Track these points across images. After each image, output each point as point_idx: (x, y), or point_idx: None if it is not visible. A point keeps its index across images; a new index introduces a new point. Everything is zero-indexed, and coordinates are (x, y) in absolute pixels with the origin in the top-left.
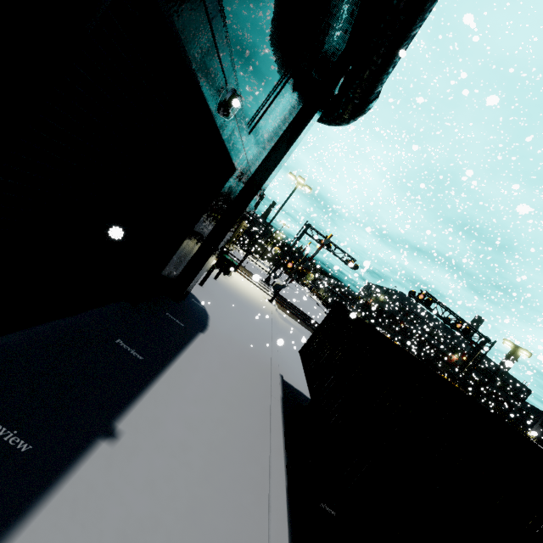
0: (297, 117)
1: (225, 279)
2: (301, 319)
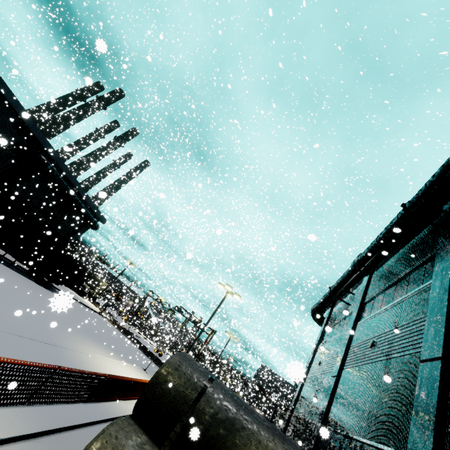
0: (80, 227)
1: (74, 292)
2: (121, 329)
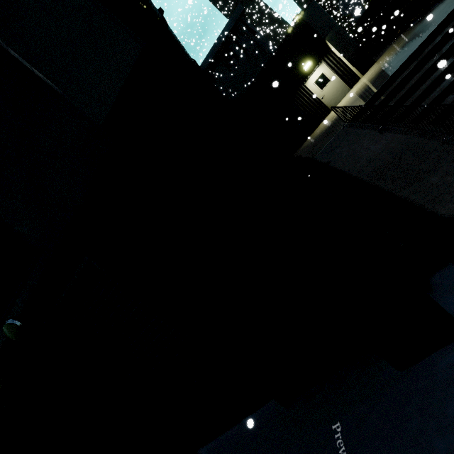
0: None
1: None
2: None
